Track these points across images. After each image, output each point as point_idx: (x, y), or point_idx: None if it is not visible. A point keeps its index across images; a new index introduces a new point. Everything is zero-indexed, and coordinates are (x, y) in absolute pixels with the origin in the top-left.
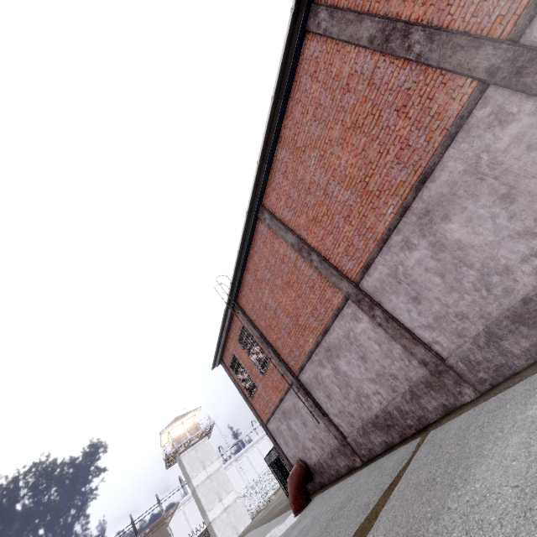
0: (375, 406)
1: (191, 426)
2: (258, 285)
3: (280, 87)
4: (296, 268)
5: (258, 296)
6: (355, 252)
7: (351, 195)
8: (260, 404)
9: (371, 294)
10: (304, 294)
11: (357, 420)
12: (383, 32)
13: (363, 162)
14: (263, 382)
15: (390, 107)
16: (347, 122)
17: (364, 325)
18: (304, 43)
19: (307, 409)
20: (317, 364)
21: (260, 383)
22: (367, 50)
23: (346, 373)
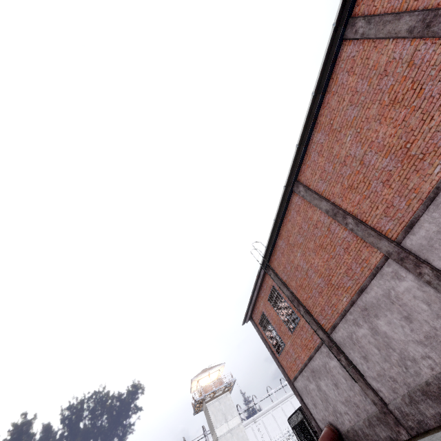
0: (425, 372)
1: (216, 379)
2: (290, 249)
3: (319, 85)
4: (330, 231)
5: (289, 259)
6: (395, 213)
7: (391, 162)
8: (287, 361)
9: (416, 252)
10: (338, 255)
11: (400, 386)
12: (424, 21)
13: (403, 131)
14: (291, 339)
15: (433, 80)
16: (385, 101)
17: (408, 283)
18: (341, 48)
19: (339, 370)
20: (351, 323)
21: (288, 340)
22: (405, 40)
23: (386, 334)
